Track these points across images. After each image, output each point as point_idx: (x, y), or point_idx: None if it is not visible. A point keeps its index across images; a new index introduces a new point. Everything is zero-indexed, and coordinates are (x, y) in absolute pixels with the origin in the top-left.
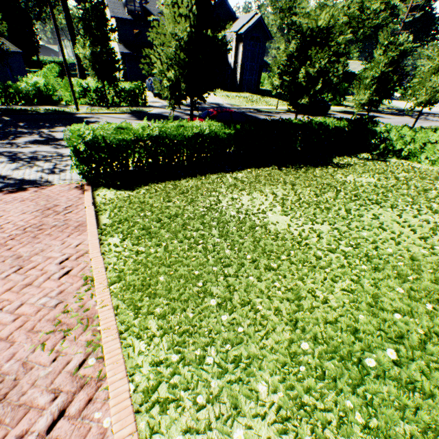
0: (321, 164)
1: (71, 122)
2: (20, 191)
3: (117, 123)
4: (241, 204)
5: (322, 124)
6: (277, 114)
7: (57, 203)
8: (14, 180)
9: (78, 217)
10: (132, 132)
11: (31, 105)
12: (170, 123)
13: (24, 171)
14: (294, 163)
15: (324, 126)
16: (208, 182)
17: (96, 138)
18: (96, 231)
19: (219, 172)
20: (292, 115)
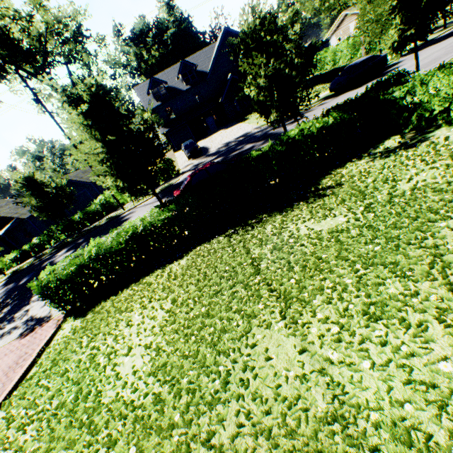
0: (292, 202)
1: (113, 227)
2: (29, 334)
3: (142, 212)
4: (125, 334)
5: (294, 138)
6: (307, 112)
7: (29, 349)
8: (35, 320)
9: (18, 374)
10: (74, 263)
11: (102, 217)
12: (115, 232)
13: (45, 307)
14: (261, 212)
15: (298, 139)
16: (140, 289)
17: (51, 280)
18: (0, 401)
19: (167, 263)
20: (328, 103)
